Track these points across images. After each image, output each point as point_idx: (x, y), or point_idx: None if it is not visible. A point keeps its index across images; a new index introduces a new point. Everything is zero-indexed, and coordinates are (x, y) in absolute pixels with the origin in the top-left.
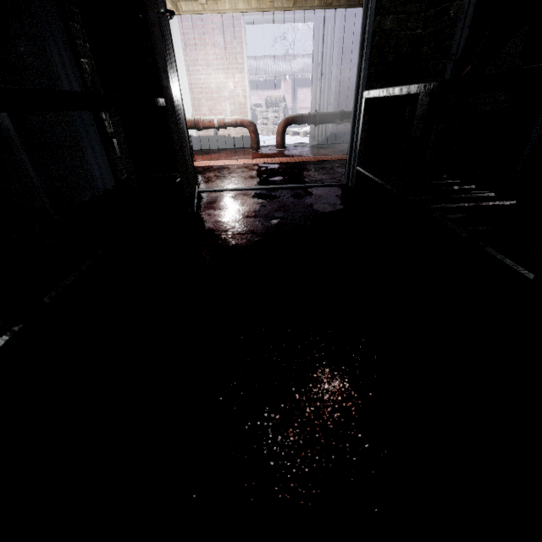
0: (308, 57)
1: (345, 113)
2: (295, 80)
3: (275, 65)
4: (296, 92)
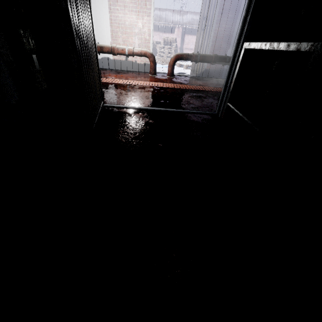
0: (195, 14)
1: (218, 57)
2: (185, 28)
3: (172, 16)
4: (184, 37)
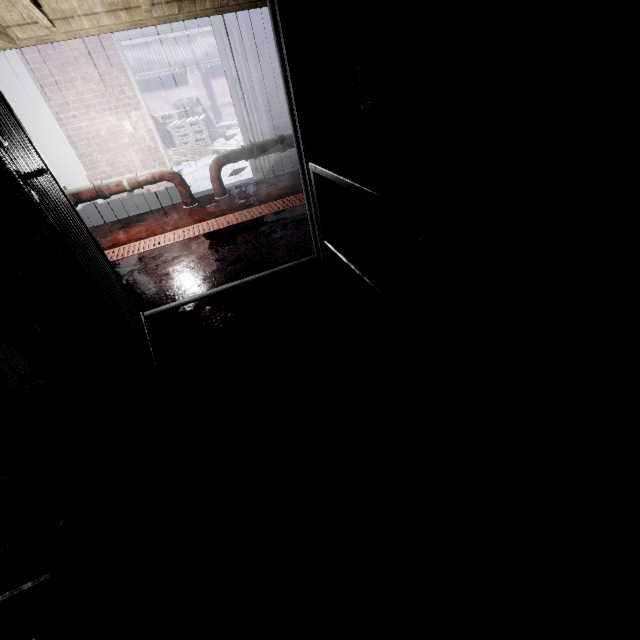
0: (211, 35)
1: (286, 139)
2: (205, 69)
3: (171, 53)
4: (211, 85)
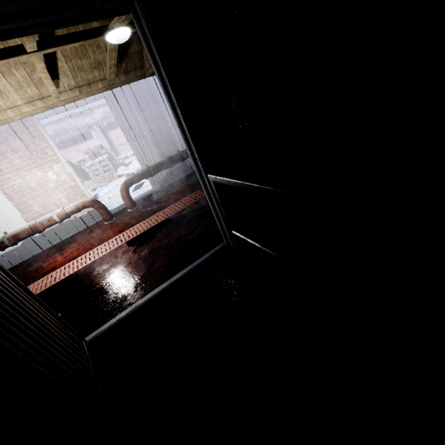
0: (103, 106)
1: (172, 158)
2: (102, 126)
3: (78, 121)
4: (108, 135)
